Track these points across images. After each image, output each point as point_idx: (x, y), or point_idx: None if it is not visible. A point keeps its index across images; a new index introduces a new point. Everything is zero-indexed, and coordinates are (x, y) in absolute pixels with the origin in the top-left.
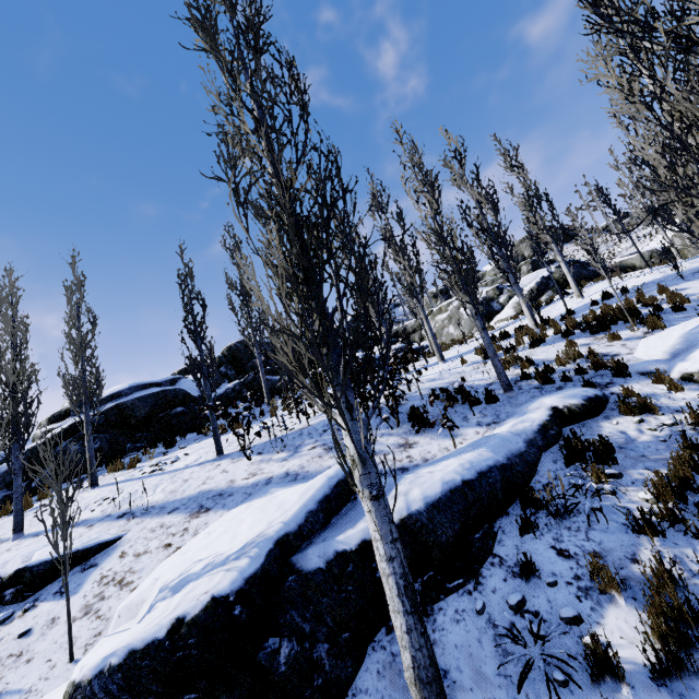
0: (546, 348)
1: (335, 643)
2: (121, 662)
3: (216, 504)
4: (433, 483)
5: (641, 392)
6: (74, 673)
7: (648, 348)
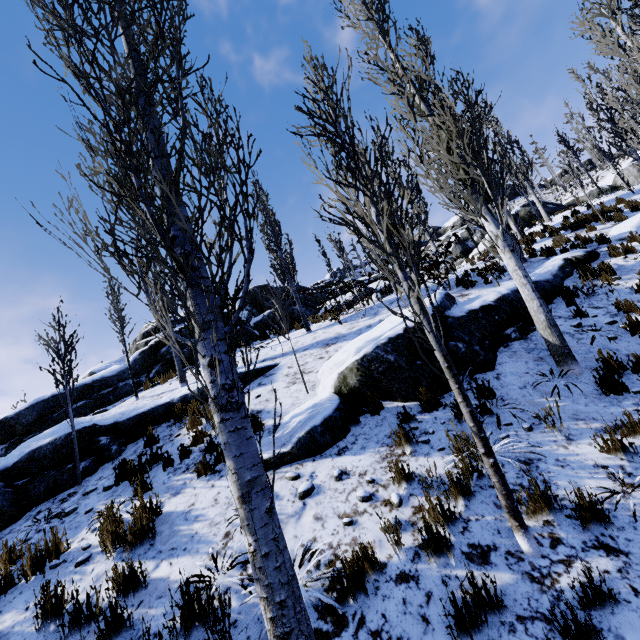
0: (539, 244)
1: (482, 346)
2: (387, 341)
3: (338, 341)
4: (508, 285)
5: (621, 247)
6: (350, 361)
7: (619, 229)
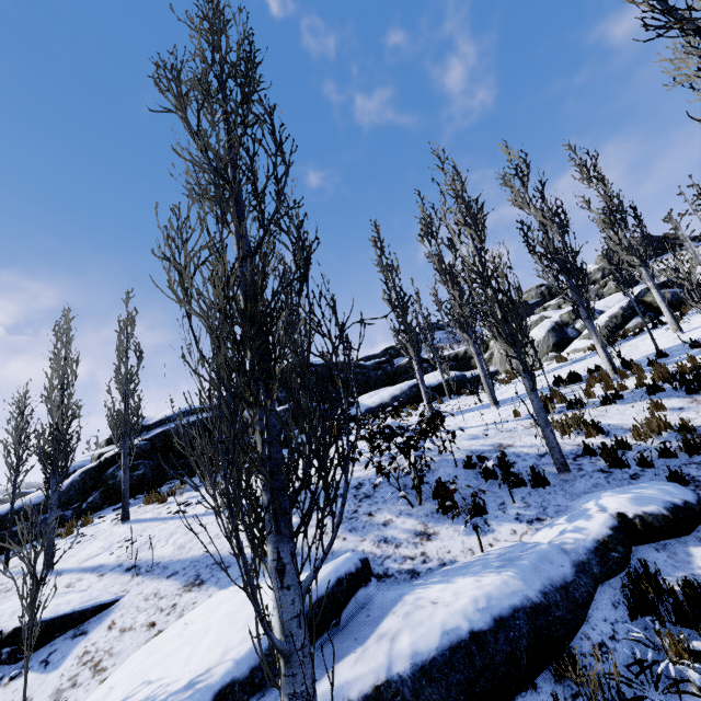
0: (623, 409)
1: None
2: None
3: (212, 576)
4: (429, 629)
5: None
6: None
7: None
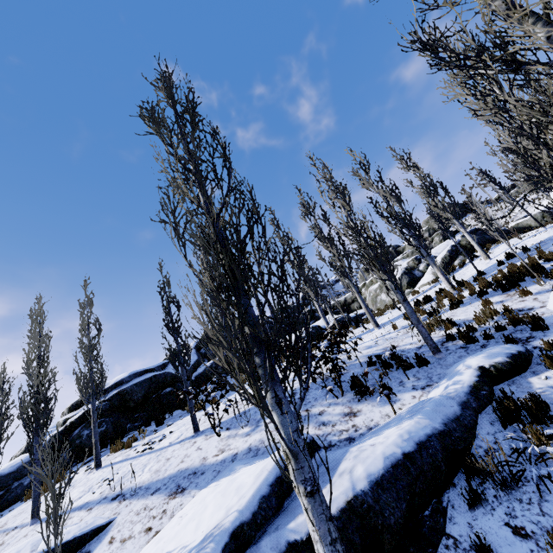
0: (465, 309)
1: None
2: None
3: (191, 483)
4: (374, 458)
5: None
6: None
7: None
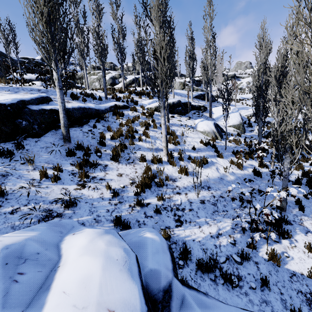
0: (123, 94)
1: (40, 126)
2: None
3: None
4: (75, 105)
5: (137, 108)
6: None
7: (145, 102)
